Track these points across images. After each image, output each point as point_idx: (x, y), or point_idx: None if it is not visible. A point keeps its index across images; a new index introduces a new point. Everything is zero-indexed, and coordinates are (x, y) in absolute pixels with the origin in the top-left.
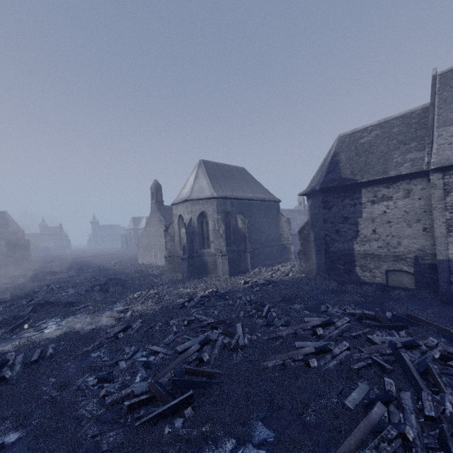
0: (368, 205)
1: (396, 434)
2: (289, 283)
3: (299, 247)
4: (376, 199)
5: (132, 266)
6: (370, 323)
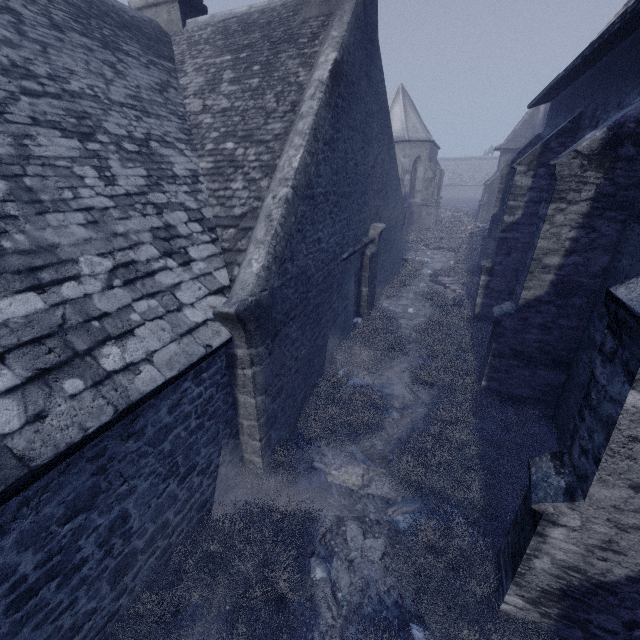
0: None
1: None
2: None
3: (484, 200)
4: None
5: None
6: None
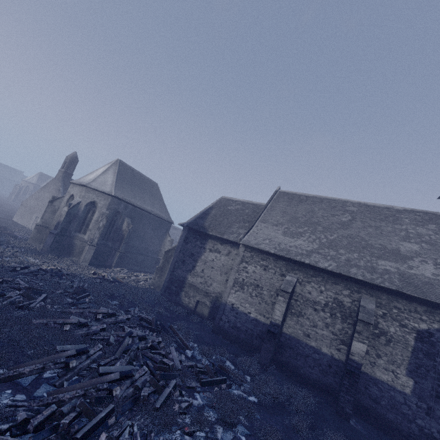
0: (207, 251)
1: (63, 361)
2: (130, 287)
3: (160, 264)
4: (213, 249)
5: (1, 220)
6: (144, 324)
